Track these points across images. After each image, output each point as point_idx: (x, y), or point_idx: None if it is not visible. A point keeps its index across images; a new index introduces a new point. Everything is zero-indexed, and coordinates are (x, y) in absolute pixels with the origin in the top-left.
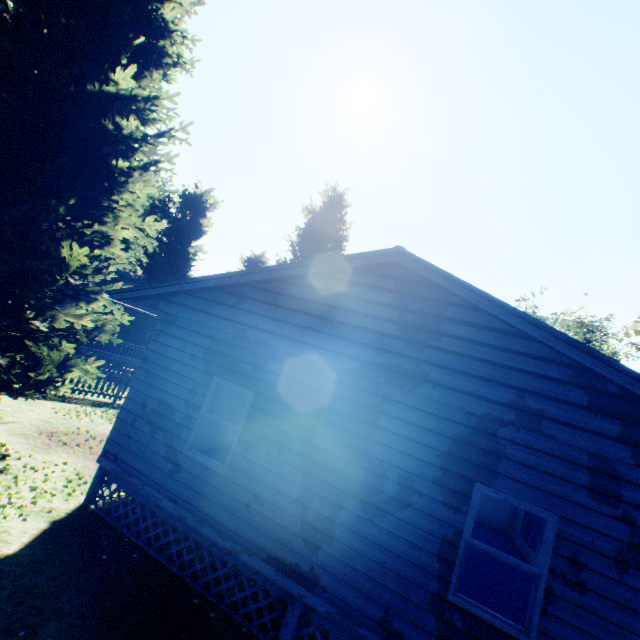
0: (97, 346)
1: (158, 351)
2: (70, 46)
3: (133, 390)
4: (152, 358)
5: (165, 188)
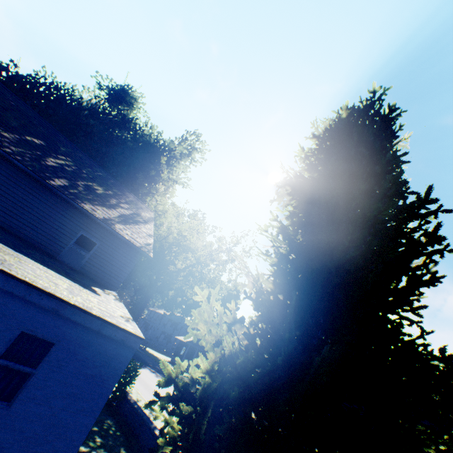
0: None
1: None
2: None
3: None
4: None
5: (228, 289)
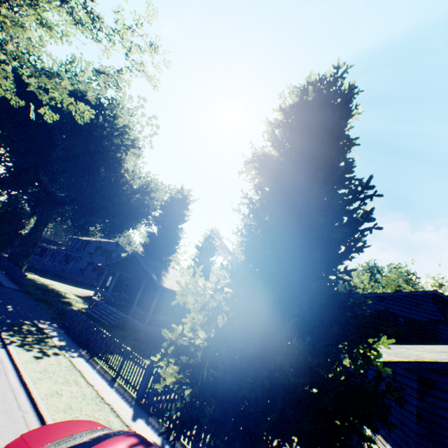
0: (144, 320)
1: (429, 410)
2: (358, 196)
3: (420, 445)
4: (426, 416)
5: (169, 193)
